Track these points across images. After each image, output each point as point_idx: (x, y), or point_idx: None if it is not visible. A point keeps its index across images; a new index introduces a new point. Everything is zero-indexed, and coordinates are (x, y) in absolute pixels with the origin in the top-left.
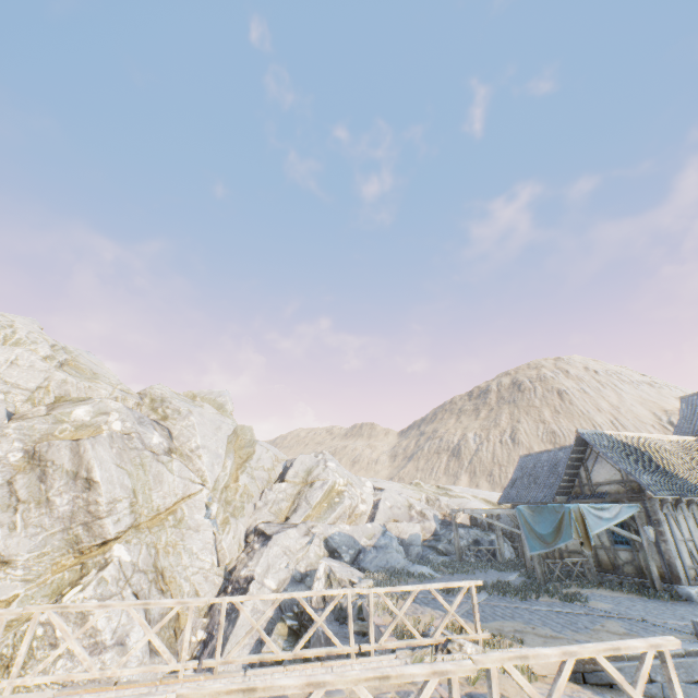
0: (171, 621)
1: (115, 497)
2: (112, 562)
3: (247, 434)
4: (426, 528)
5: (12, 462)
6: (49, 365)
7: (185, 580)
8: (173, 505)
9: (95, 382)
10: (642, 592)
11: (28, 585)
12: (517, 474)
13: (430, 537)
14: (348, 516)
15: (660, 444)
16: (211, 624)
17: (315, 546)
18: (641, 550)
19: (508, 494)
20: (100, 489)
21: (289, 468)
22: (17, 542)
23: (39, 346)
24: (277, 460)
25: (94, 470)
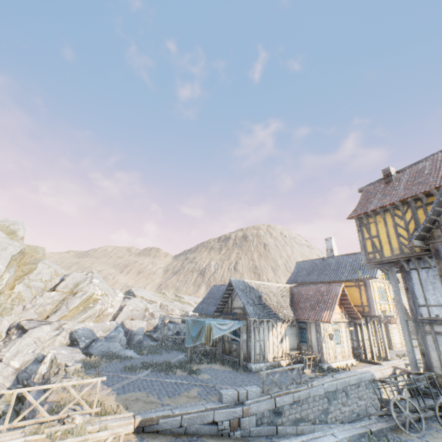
0: None
1: None
2: None
3: (39, 253)
4: (152, 323)
5: None
6: None
7: None
8: None
9: None
10: (232, 367)
11: None
12: (207, 296)
13: (152, 329)
14: (98, 316)
15: (270, 288)
16: None
17: (62, 337)
18: (239, 345)
19: (198, 307)
20: None
21: (62, 281)
22: None
23: None
24: (56, 274)
25: None
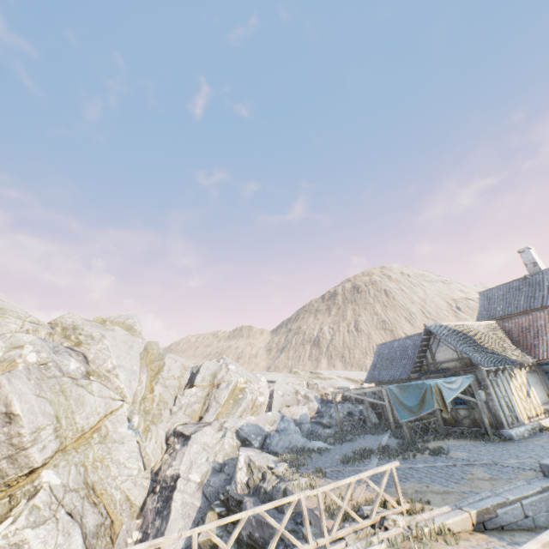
0: (107, 529)
1: (38, 426)
2: (42, 488)
3: (153, 348)
4: (311, 408)
5: None
6: None
7: (116, 489)
8: (97, 423)
9: (3, 317)
10: (481, 439)
11: None
12: (377, 359)
13: (315, 414)
14: (250, 408)
15: (477, 328)
16: (144, 524)
17: (229, 439)
18: (477, 408)
19: (372, 375)
20: (22, 421)
21: (197, 374)
22: None
23: None
24: (184, 368)
25: (13, 404)
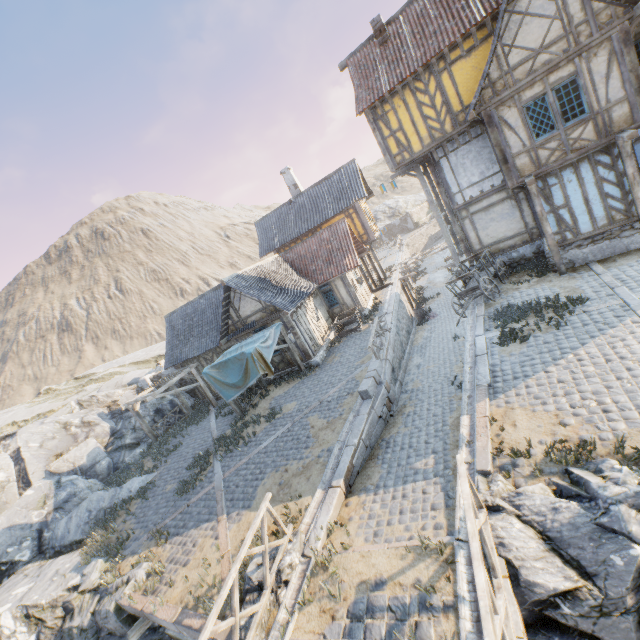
0: None
1: None
2: None
3: None
4: (101, 434)
5: None
6: None
7: None
8: None
9: None
10: (299, 378)
11: None
12: (172, 335)
13: (110, 439)
14: None
15: (268, 268)
16: None
17: None
18: (290, 351)
19: (173, 357)
20: None
21: None
22: None
23: None
24: None
25: None
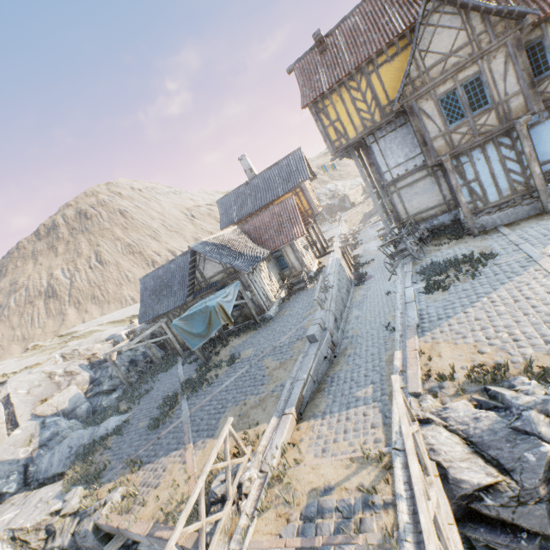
0: None
1: None
2: None
3: None
4: (81, 382)
5: None
6: None
7: None
8: None
9: None
10: (255, 329)
11: None
12: (145, 295)
13: (89, 386)
14: None
15: (228, 237)
16: None
17: None
18: (247, 306)
19: (146, 313)
20: None
21: None
22: None
23: None
24: None
25: None
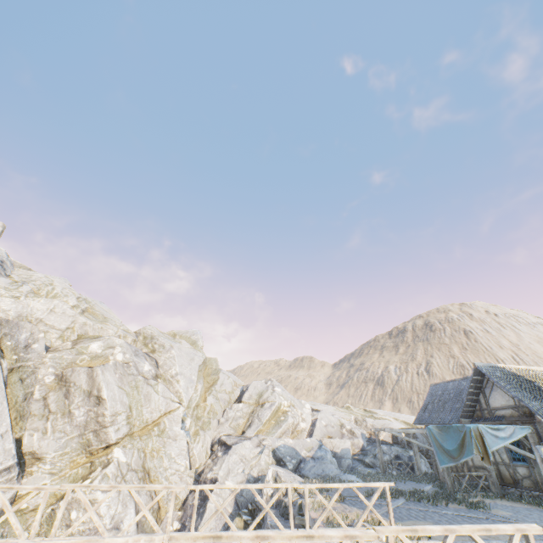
0: (154, 512)
1: (116, 411)
2: (113, 461)
3: (213, 364)
4: (355, 444)
5: (47, 383)
6: (75, 312)
7: (165, 479)
8: (158, 419)
9: (105, 324)
10: (539, 504)
11: (53, 477)
12: (428, 400)
13: (358, 451)
14: (291, 432)
15: None
16: (184, 516)
17: (265, 456)
18: (536, 466)
19: (422, 416)
20: (106, 404)
21: (245, 391)
22: (47, 443)
23: (69, 298)
24: (236, 385)
25: (102, 390)
